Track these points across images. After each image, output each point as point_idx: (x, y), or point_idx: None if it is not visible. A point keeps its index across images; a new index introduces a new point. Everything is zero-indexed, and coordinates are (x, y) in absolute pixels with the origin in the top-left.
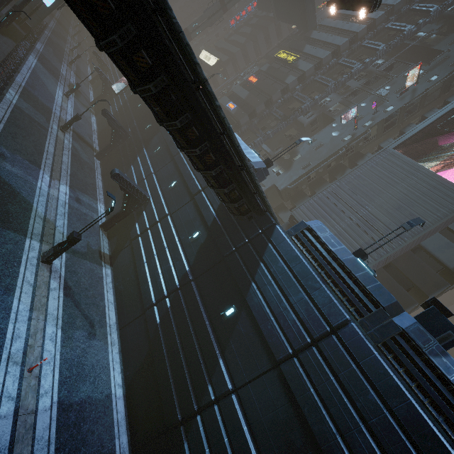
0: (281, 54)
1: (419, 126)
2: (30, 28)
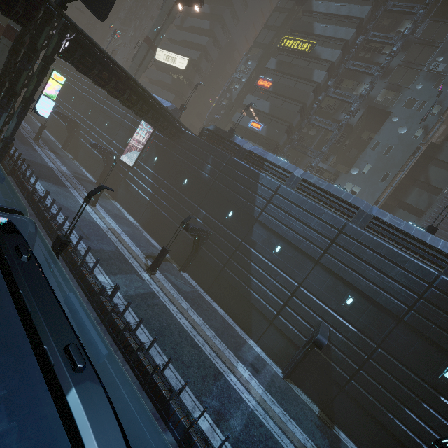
0: (285, 42)
1: None
2: None
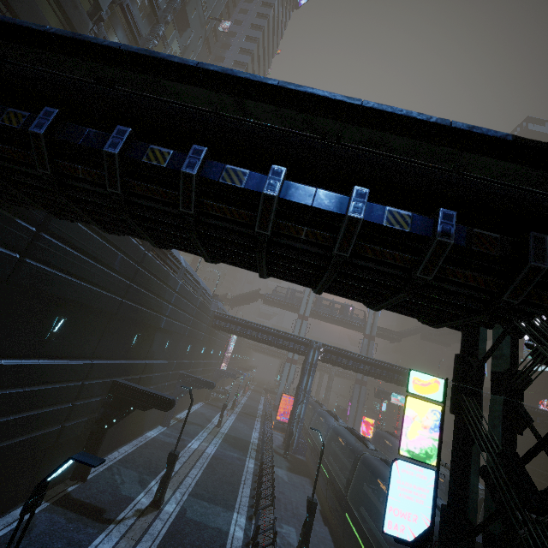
0: None
1: None
2: None
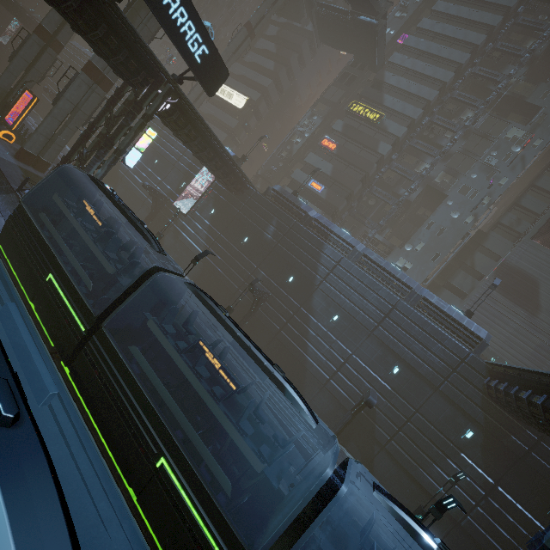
0: (354, 107)
1: (549, 212)
2: (48, 163)
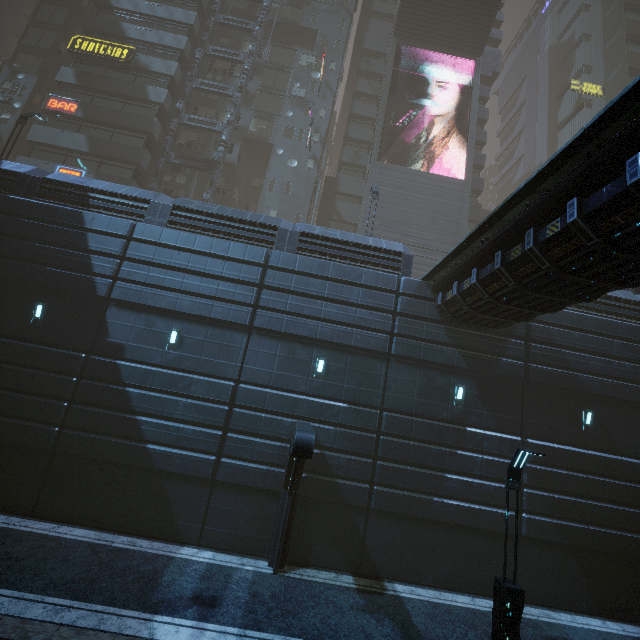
0: (81, 43)
1: (378, 128)
2: None
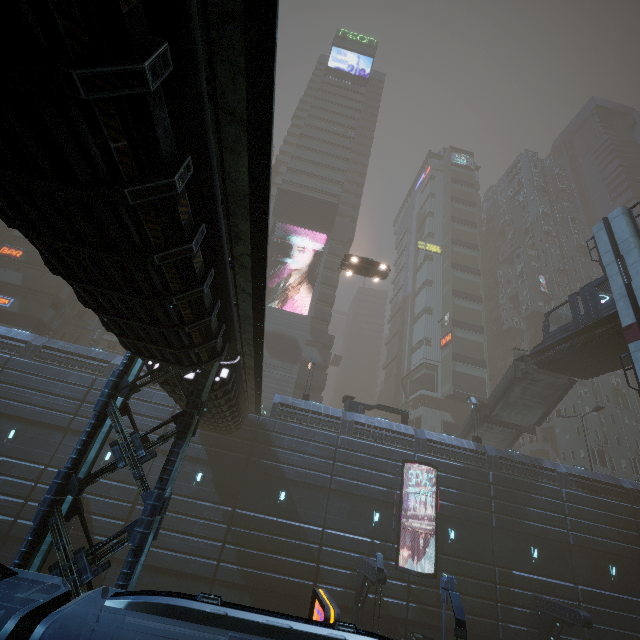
0: None
1: None
2: None
